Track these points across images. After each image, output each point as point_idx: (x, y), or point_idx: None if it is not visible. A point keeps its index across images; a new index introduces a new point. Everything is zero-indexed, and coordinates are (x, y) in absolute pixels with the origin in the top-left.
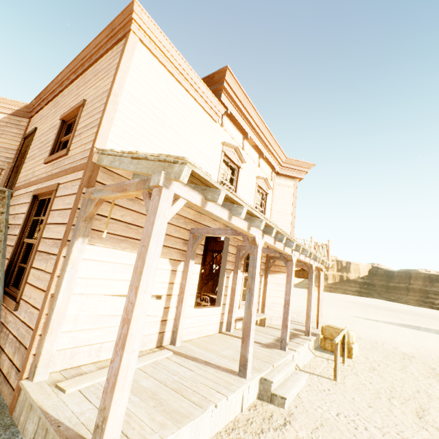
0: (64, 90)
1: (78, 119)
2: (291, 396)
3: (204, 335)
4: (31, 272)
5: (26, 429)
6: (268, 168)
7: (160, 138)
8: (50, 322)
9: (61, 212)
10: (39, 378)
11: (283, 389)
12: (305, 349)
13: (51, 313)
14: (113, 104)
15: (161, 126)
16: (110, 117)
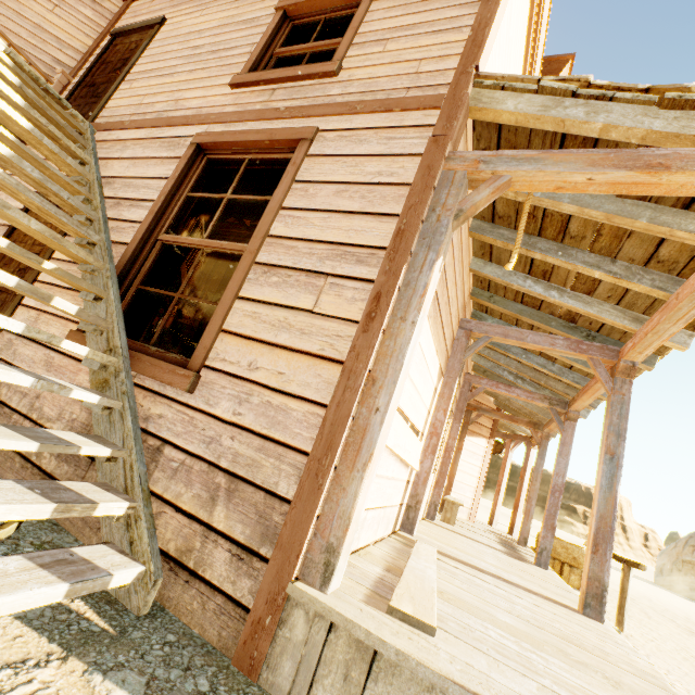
0: None
1: (365, 11)
2: None
3: None
4: (236, 308)
5: None
6: None
7: None
8: (374, 439)
9: (350, 189)
10: (333, 584)
11: None
12: None
13: (370, 418)
14: None
15: None
16: (498, 21)
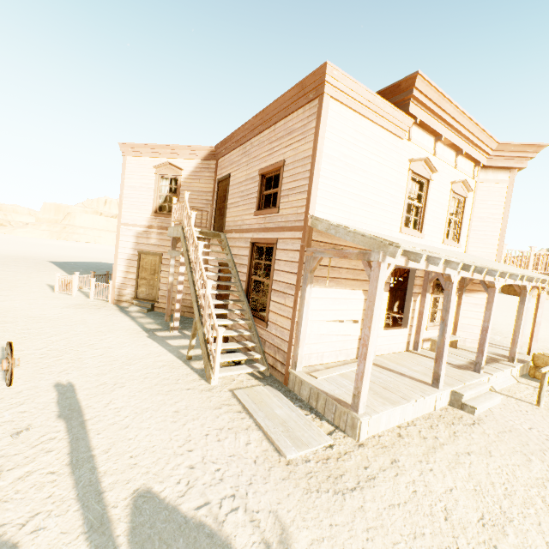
0: (252, 139)
1: (281, 179)
2: (481, 408)
3: (392, 352)
4: (271, 304)
5: (301, 394)
6: (469, 163)
7: (351, 184)
8: (299, 338)
9: (287, 263)
10: (298, 369)
11: (474, 402)
12: (506, 375)
13: (298, 333)
14: (317, 172)
15: (351, 172)
16: (315, 185)
